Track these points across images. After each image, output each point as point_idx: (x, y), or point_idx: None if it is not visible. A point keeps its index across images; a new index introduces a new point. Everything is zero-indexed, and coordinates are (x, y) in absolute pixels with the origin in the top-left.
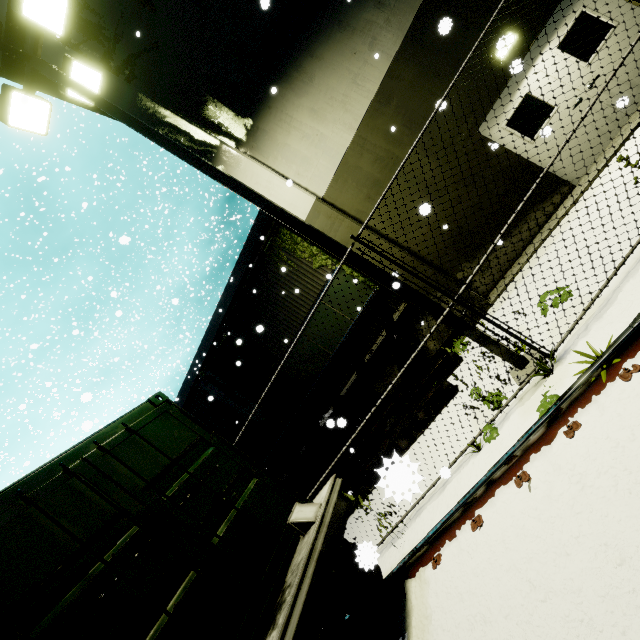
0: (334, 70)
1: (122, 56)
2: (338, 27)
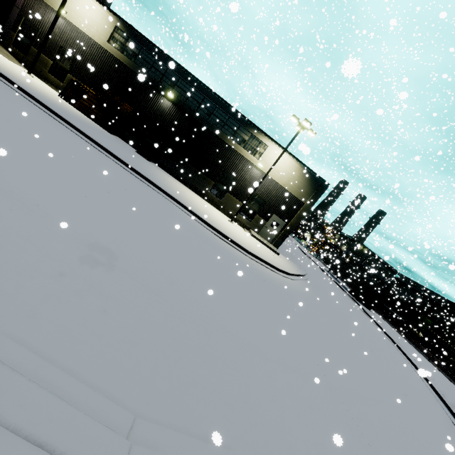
0: None
1: None
2: None
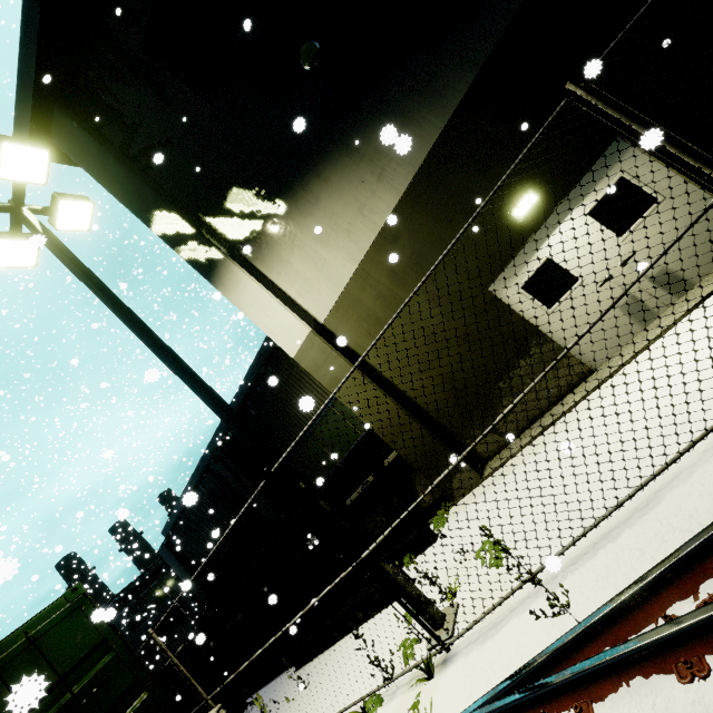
0: (341, 195)
1: (140, 145)
2: (347, 151)
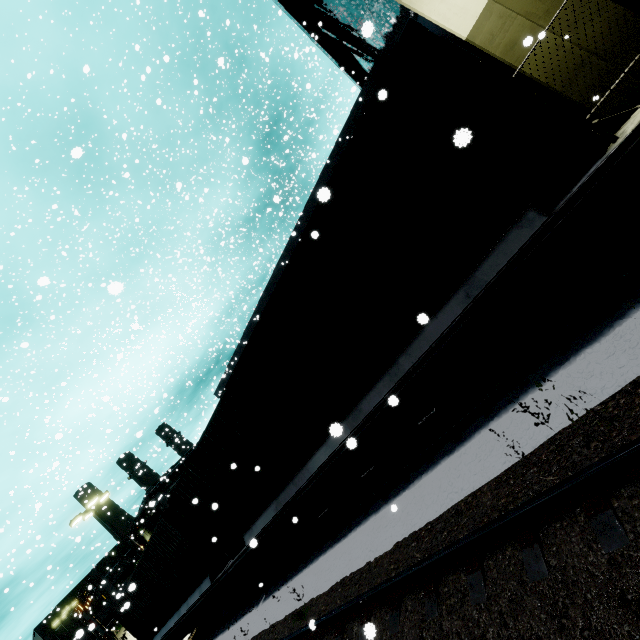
0: None
1: None
2: None
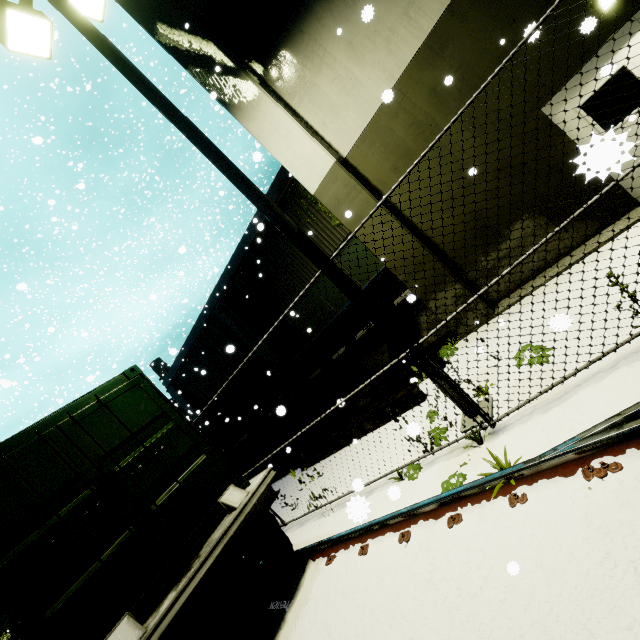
0: None
1: None
2: None
